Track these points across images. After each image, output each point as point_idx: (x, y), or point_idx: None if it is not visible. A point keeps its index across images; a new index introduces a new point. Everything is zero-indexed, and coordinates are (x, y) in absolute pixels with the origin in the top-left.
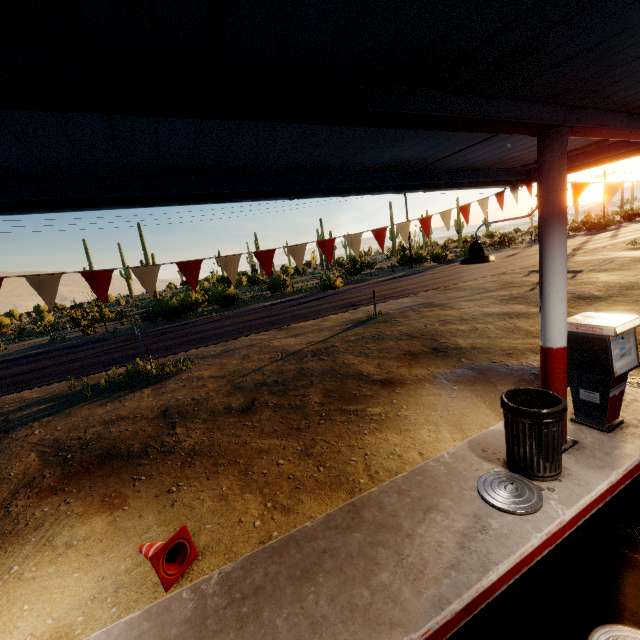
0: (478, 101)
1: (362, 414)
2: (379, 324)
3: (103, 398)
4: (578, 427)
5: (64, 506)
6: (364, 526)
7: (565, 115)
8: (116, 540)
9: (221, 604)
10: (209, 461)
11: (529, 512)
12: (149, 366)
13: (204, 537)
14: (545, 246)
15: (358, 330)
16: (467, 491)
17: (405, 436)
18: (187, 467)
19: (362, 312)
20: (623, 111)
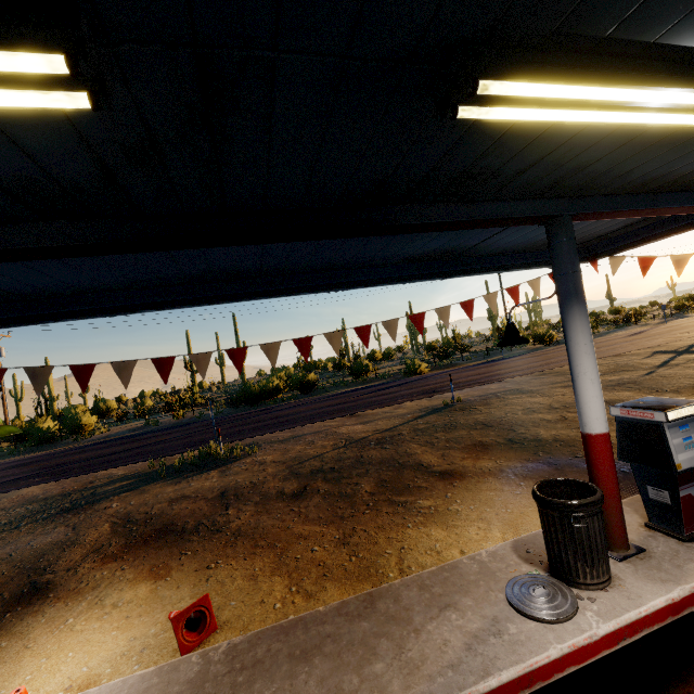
0: (459, 207)
1: (410, 506)
2: (455, 412)
3: (175, 478)
4: (652, 534)
5: (119, 571)
6: (374, 616)
7: (565, 205)
8: (153, 606)
9: (222, 671)
10: (250, 542)
11: (555, 620)
12: (219, 449)
13: (227, 612)
14: (566, 326)
15: (431, 418)
16: (494, 592)
17: (450, 532)
18: (229, 546)
19: (440, 399)
20: (643, 192)
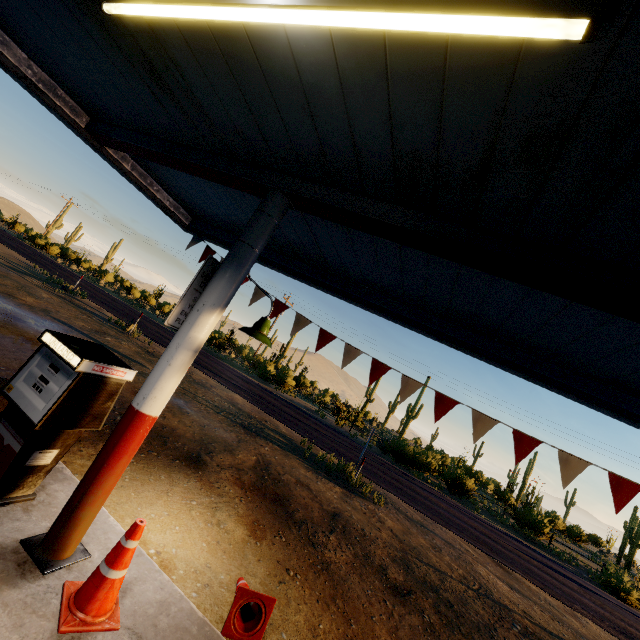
0: None
1: None
2: None
3: (311, 465)
4: None
5: (238, 500)
6: None
7: None
8: (236, 555)
9: None
10: (331, 588)
11: None
12: (354, 473)
13: (274, 638)
14: None
15: None
16: None
17: None
18: (313, 570)
19: None
20: None
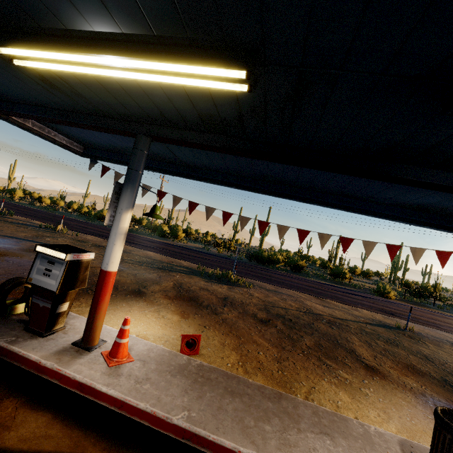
0: None
1: (332, 370)
2: (403, 335)
3: (206, 278)
4: None
5: (169, 304)
6: (277, 404)
7: None
8: (176, 327)
9: (193, 370)
10: (228, 328)
11: None
12: (232, 276)
13: (205, 350)
14: None
15: (378, 329)
16: (366, 452)
17: (354, 402)
18: (218, 324)
19: (395, 321)
20: None
